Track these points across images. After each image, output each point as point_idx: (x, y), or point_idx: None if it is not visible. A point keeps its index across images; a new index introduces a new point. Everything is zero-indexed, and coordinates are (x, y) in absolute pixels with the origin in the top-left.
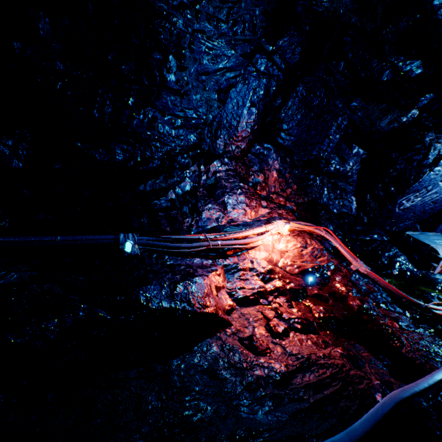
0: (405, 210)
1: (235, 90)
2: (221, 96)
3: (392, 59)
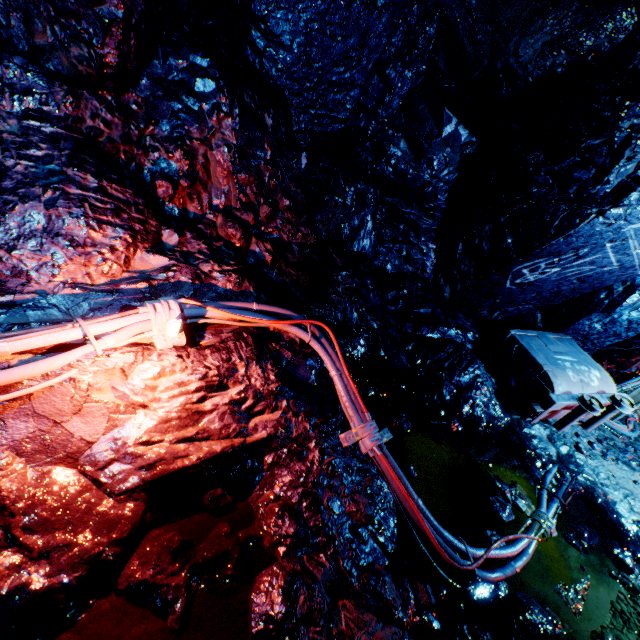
0: (524, 287)
1: None
2: None
3: None
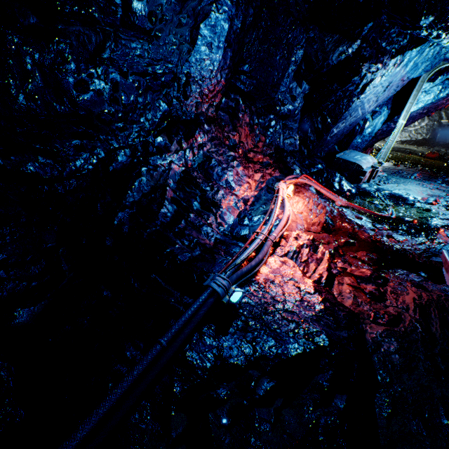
0: (333, 137)
1: (208, 22)
2: (193, 34)
3: None
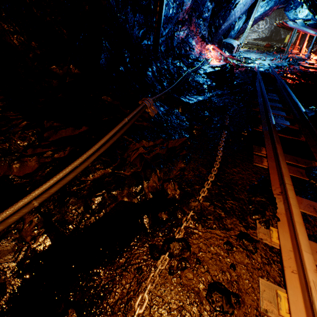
0: (221, 31)
1: None
2: None
3: None
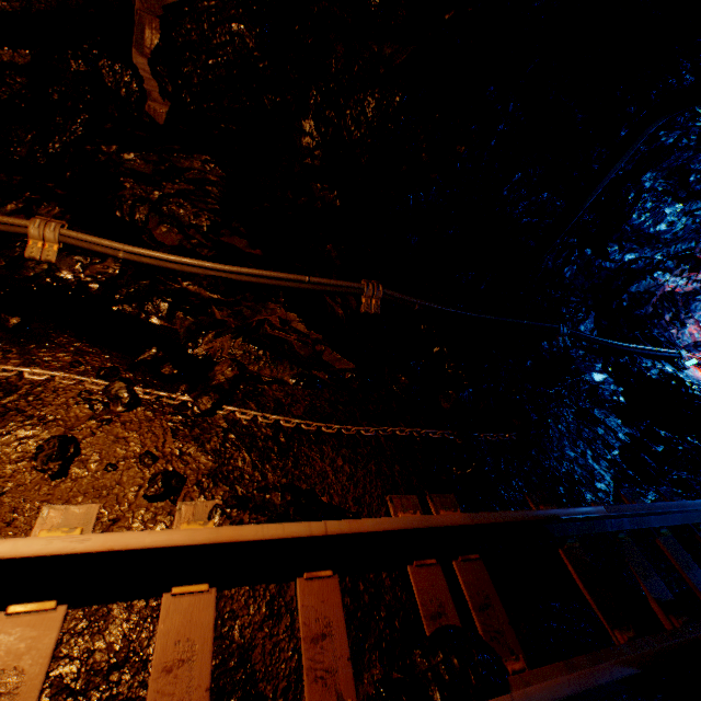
0: None
1: None
2: None
3: None
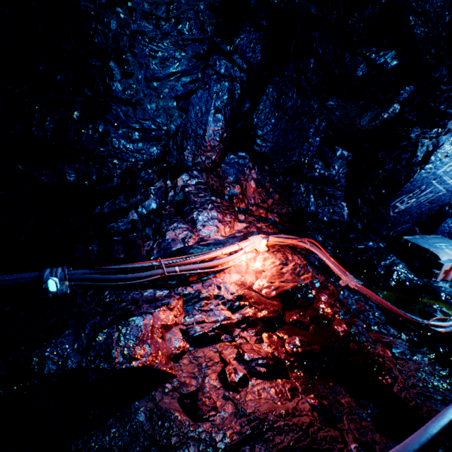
0: (401, 213)
1: (196, 96)
2: (181, 103)
3: (363, 51)
